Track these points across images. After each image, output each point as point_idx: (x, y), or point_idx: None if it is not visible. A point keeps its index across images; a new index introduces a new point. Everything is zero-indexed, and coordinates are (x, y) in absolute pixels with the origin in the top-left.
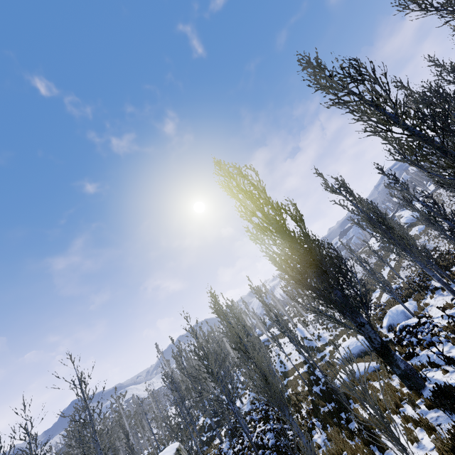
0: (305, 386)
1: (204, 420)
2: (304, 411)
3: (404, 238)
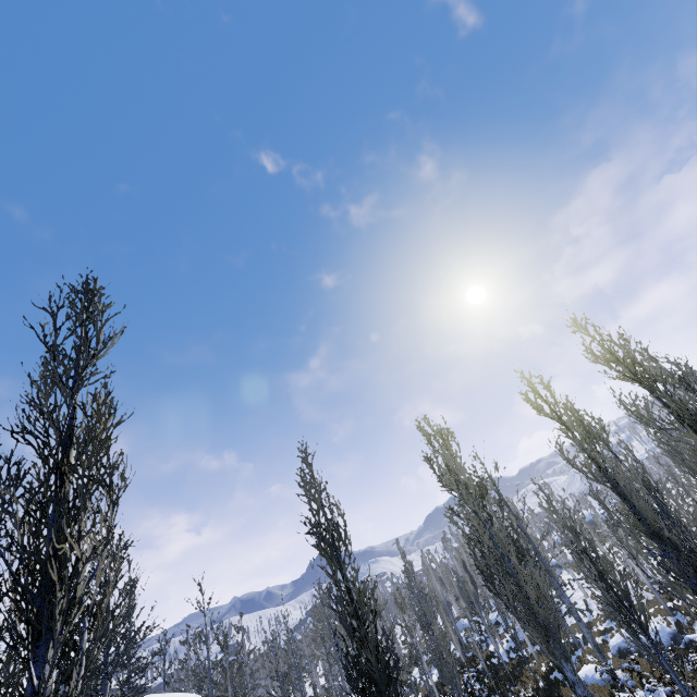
0: (551, 664)
1: (454, 649)
2: (501, 696)
3: (694, 521)
